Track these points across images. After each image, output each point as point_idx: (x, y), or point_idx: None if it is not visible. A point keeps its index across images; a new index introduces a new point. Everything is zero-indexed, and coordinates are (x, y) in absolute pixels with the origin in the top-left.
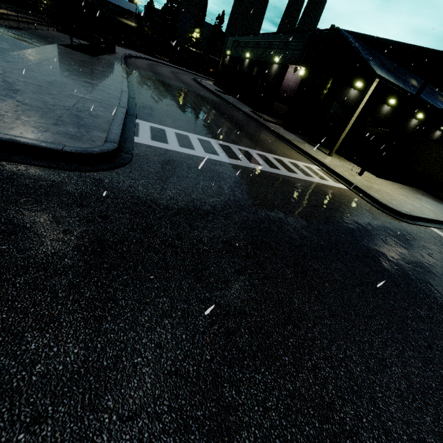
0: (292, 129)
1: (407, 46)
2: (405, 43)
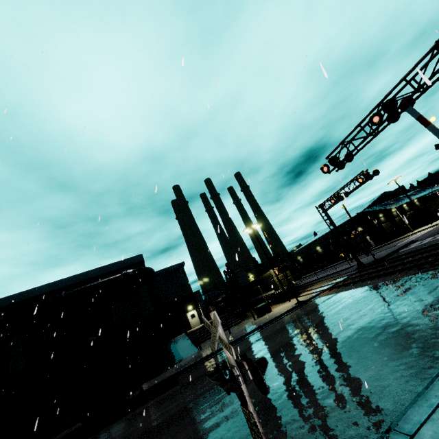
0: (384, 242)
1: (376, 199)
2: (375, 199)
